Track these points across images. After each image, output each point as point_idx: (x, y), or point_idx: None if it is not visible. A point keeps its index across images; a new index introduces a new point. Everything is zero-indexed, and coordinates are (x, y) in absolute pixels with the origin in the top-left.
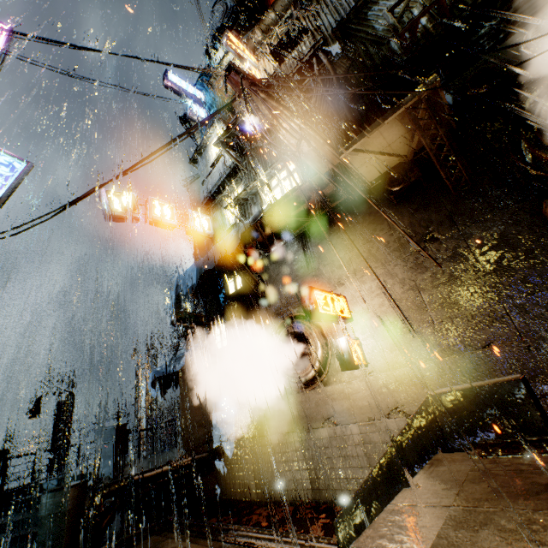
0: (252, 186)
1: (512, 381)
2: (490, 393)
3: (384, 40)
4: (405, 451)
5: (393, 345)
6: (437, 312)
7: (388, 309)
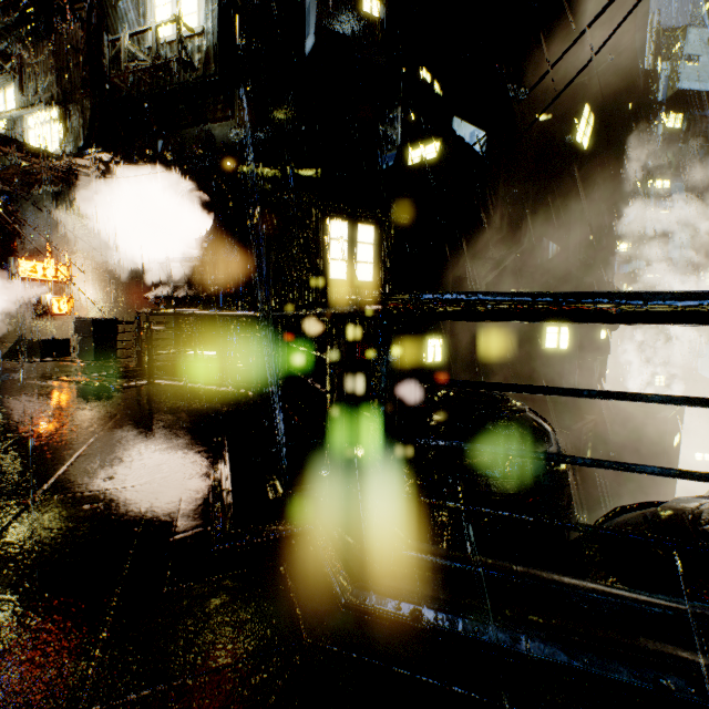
0: (5, 115)
1: (39, 340)
2: (33, 342)
3: (121, 55)
4: (8, 358)
5: (92, 307)
6: (115, 296)
7: (95, 284)
